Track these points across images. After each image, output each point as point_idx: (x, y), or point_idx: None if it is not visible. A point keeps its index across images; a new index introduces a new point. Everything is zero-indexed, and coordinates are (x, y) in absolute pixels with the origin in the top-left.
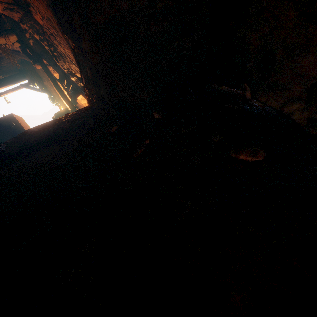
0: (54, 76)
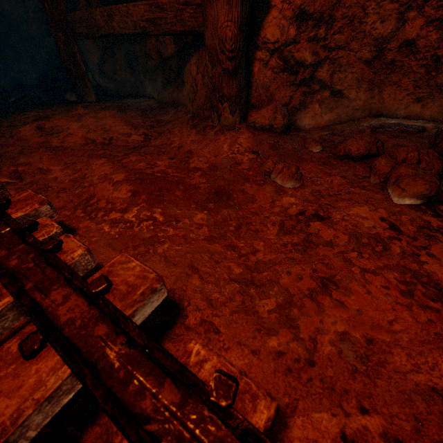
0: None
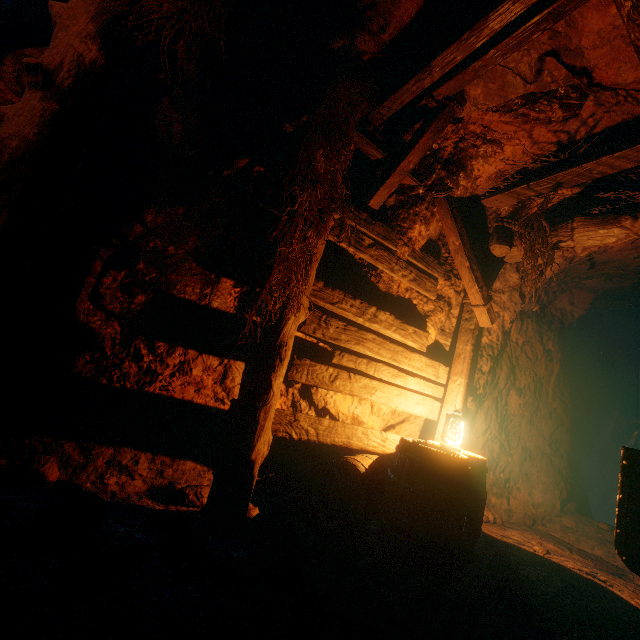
0: (388, 293)
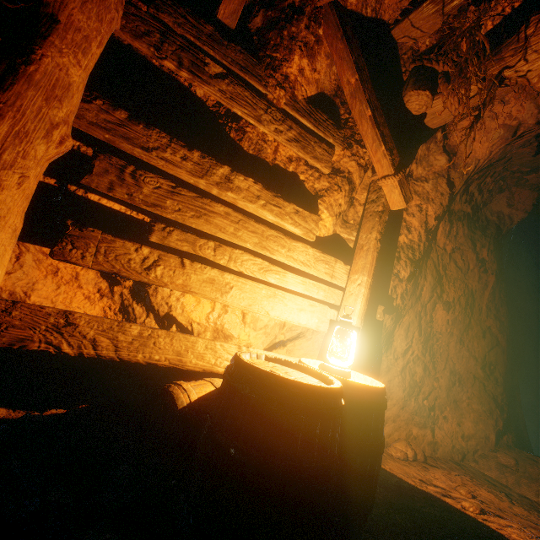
0: (258, 157)
